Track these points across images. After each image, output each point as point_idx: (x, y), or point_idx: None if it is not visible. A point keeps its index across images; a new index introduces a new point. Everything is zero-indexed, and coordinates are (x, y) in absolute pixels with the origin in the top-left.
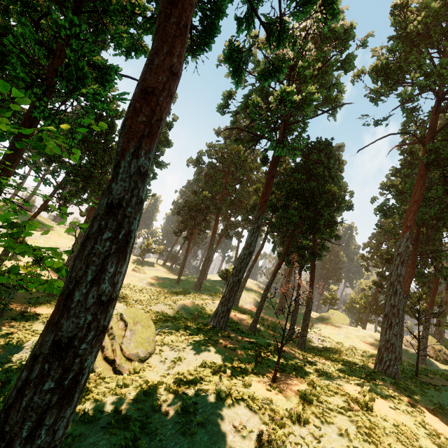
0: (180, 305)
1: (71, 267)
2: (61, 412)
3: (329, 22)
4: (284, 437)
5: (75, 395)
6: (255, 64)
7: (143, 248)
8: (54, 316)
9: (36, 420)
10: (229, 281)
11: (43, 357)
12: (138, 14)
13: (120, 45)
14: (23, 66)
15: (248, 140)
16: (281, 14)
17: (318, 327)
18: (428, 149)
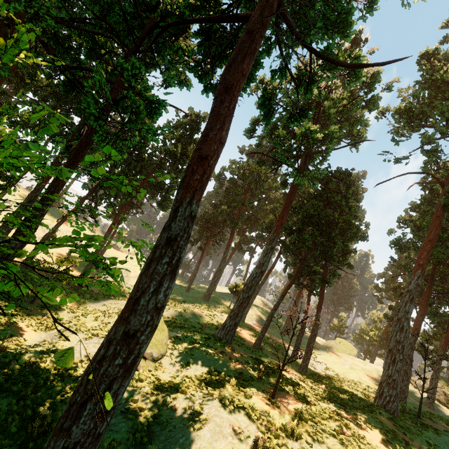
0: (190, 313)
1: (138, 280)
2: (123, 382)
3: (352, 83)
4: (277, 447)
5: (132, 372)
6: (284, 95)
7: None
8: (125, 313)
9: (108, 384)
10: (240, 296)
11: (116, 341)
12: (187, 56)
13: (170, 85)
14: (95, 104)
15: (271, 163)
16: (310, 69)
17: (323, 354)
18: (446, 191)
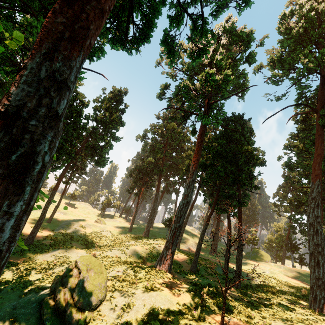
0: (132, 250)
1: None
2: None
3: (242, 8)
4: None
5: None
6: (183, 65)
7: (104, 204)
8: None
9: None
10: (172, 227)
11: None
12: None
13: None
14: None
15: (181, 117)
16: (202, 11)
17: (246, 264)
18: (321, 114)
